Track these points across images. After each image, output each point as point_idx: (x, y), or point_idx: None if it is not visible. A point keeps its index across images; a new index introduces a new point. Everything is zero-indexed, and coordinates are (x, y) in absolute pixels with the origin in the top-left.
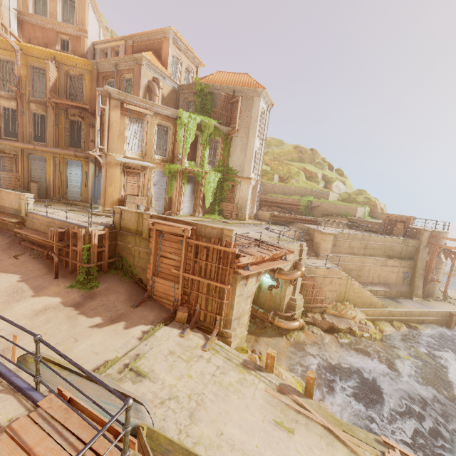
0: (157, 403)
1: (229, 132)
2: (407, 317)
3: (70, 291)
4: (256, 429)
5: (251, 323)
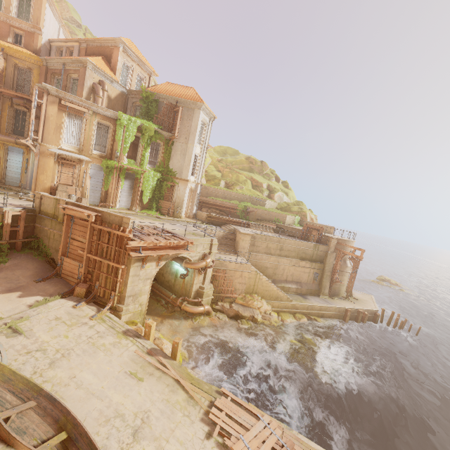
0: (23, 352)
1: (170, 137)
2: (308, 310)
3: None
4: (109, 377)
5: (164, 308)
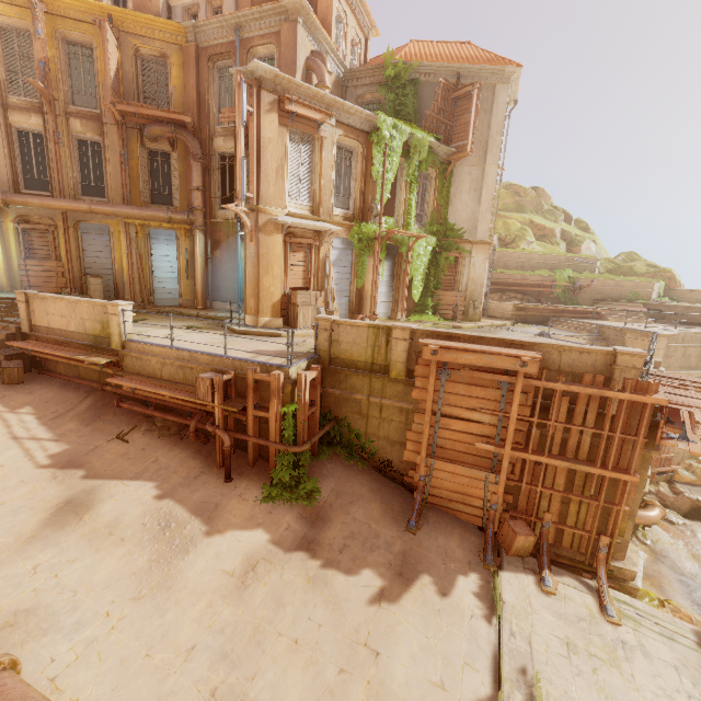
0: None
1: (449, 158)
2: None
3: (271, 508)
4: None
5: None
